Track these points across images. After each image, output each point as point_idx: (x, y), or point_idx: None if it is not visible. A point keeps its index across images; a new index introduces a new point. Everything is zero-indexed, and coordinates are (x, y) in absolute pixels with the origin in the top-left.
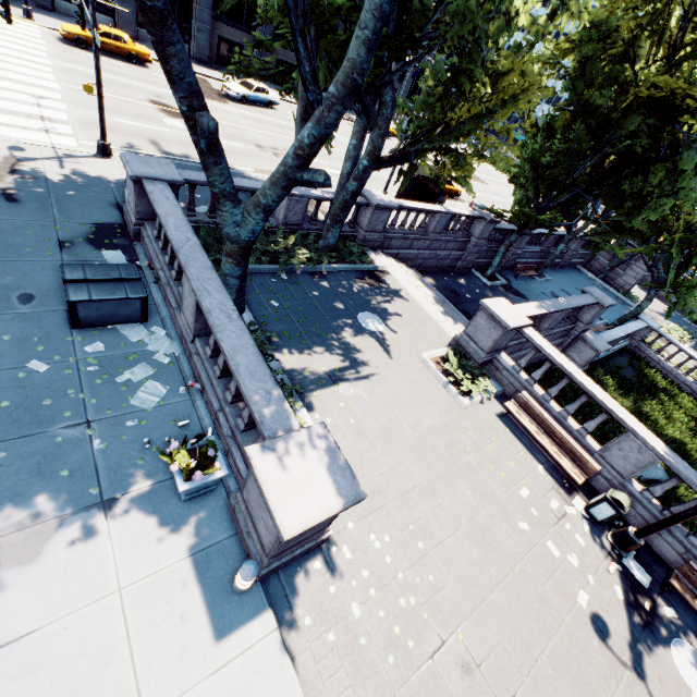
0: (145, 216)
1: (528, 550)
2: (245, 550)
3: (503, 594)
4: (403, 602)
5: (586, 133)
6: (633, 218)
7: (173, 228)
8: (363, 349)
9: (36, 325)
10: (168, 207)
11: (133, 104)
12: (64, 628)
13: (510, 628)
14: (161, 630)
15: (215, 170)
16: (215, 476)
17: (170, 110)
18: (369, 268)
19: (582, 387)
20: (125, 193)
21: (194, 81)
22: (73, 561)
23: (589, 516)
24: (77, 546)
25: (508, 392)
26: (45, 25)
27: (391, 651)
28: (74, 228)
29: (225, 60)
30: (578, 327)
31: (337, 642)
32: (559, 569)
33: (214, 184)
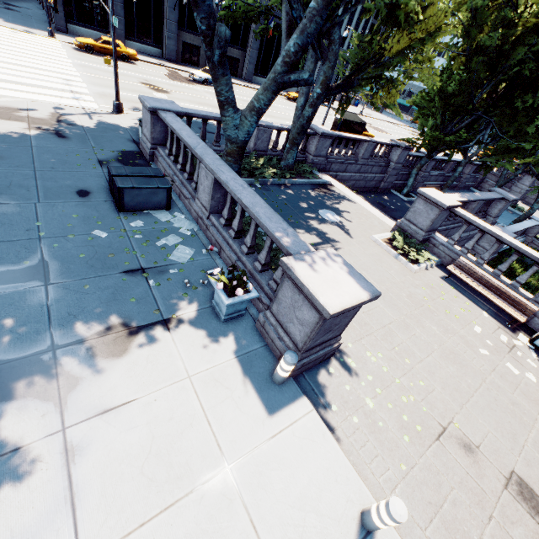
0: (157, 141)
1: (493, 368)
2: (276, 355)
3: (482, 397)
4: (404, 399)
5: (483, 64)
6: (517, 140)
7: (186, 136)
8: (328, 232)
9: (93, 209)
10: (179, 125)
11: (130, 84)
12: (154, 400)
13: (494, 422)
14: (226, 405)
15: (222, 80)
16: (249, 296)
17: (156, 88)
18: (319, 182)
19: (512, 246)
20: (139, 131)
21: (211, 4)
22: (151, 356)
23: (534, 348)
24: (152, 346)
25: (445, 262)
26: (63, 41)
27: (404, 433)
28: (107, 153)
29: (188, 59)
30: (488, 220)
31: (360, 423)
32: (521, 382)
33: (220, 93)
